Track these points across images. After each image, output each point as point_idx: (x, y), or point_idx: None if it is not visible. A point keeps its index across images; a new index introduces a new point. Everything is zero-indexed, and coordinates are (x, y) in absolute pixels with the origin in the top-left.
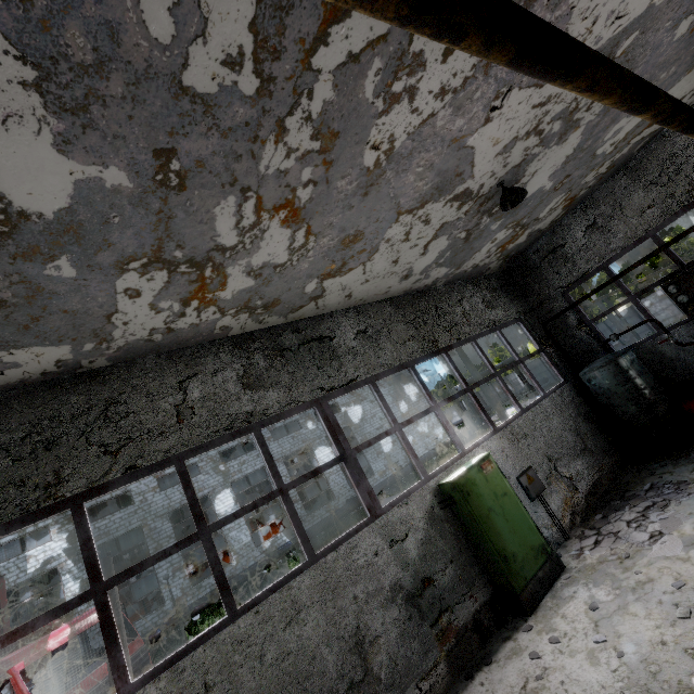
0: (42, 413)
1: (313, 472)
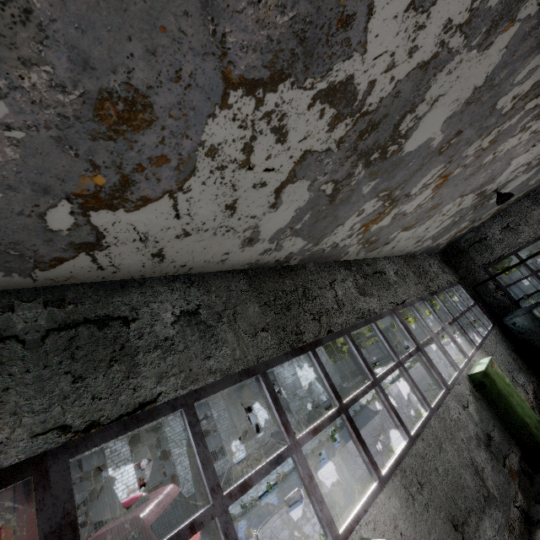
0: (276, 287)
1: (409, 354)
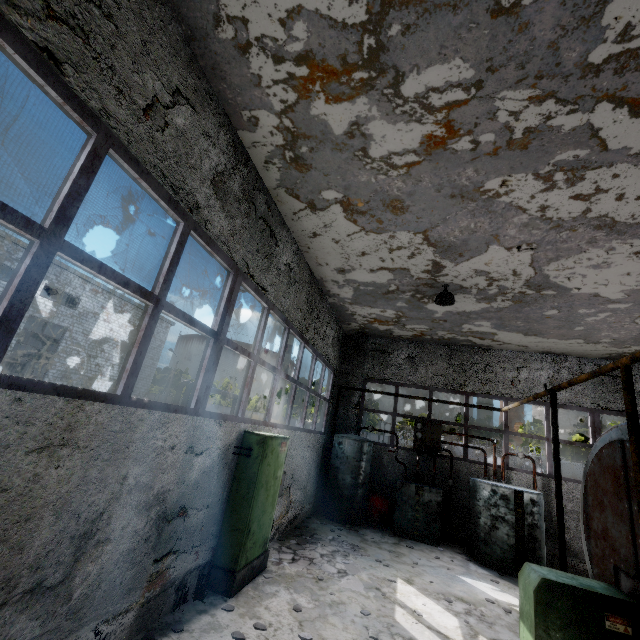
0: None
1: (192, 319)
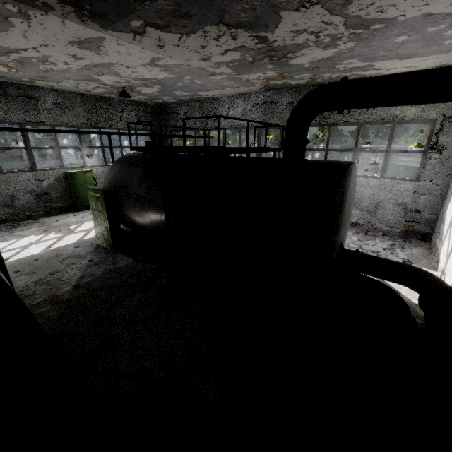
0: None
1: (10, 148)
